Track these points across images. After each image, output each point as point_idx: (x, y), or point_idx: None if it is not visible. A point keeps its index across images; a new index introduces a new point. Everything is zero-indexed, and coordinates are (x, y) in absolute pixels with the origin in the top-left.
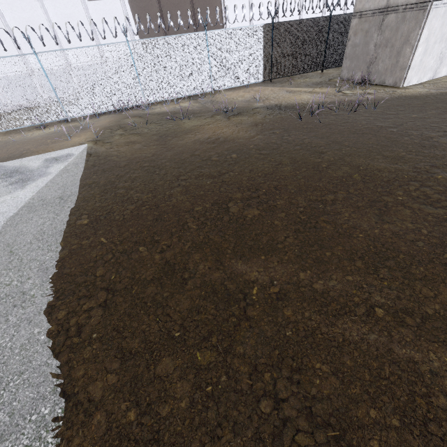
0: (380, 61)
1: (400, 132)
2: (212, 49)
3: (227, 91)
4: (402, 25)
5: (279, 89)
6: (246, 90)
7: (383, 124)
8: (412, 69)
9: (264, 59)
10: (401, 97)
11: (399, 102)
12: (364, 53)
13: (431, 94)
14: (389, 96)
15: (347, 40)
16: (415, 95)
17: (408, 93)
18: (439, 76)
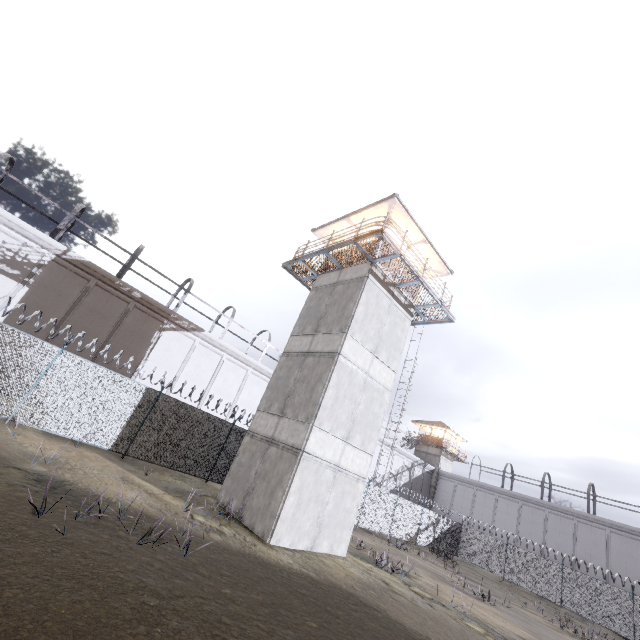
0: (257, 495)
1: (155, 610)
2: (57, 370)
3: (39, 434)
4: (280, 462)
5: (118, 470)
6: (71, 447)
7: (155, 583)
8: (283, 521)
9: (129, 422)
10: (252, 555)
11: (240, 561)
12: (245, 477)
13: (290, 569)
14: (240, 546)
15: (236, 455)
16: (271, 561)
17: (266, 554)
18: (320, 550)
